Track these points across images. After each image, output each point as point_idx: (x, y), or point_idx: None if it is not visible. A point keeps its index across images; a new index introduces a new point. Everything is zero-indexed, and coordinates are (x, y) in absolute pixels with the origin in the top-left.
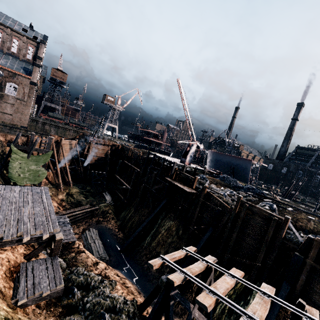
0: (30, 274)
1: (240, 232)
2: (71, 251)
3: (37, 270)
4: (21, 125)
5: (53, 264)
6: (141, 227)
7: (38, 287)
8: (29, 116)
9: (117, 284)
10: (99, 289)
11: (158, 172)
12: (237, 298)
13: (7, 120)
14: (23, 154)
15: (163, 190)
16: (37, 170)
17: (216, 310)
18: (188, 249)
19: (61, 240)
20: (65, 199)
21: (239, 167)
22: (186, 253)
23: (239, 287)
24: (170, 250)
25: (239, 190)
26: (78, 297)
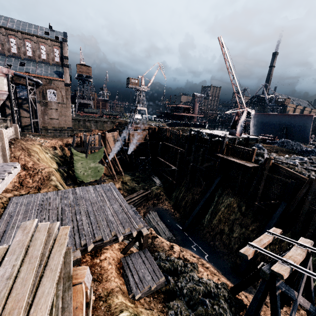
0: (132, 269)
1: None
2: None
3: (136, 264)
4: (67, 127)
5: (146, 257)
6: (199, 207)
7: (144, 281)
8: (71, 117)
9: (198, 266)
10: (187, 274)
11: (205, 149)
12: None
13: (56, 125)
14: (82, 155)
15: (214, 167)
16: (96, 166)
17: None
18: (273, 231)
19: (147, 235)
20: (121, 187)
21: (294, 126)
22: (273, 236)
23: None
24: (234, 227)
25: (309, 155)
26: (172, 283)
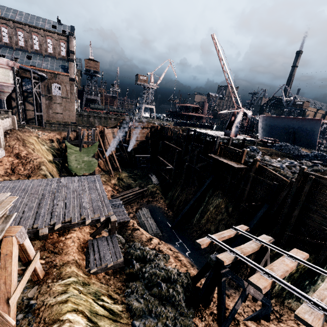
0: (96, 249)
1: (303, 209)
2: (127, 228)
3: (101, 246)
4: (71, 122)
5: (112, 241)
6: (189, 206)
7: (103, 259)
8: (75, 112)
9: (170, 257)
10: (154, 261)
11: (201, 149)
12: (301, 277)
13: (60, 119)
14: (76, 148)
15: (208, 167)
16: (89, 160)
17: (275, 287)
18: (239, 228)
19: (115, 222)
20: (117, 183)
21: (302, 130)
22: (237, 232)
23: (303, 266)
24: (220, 227)
25: (302, 159)
26: (137, 268)
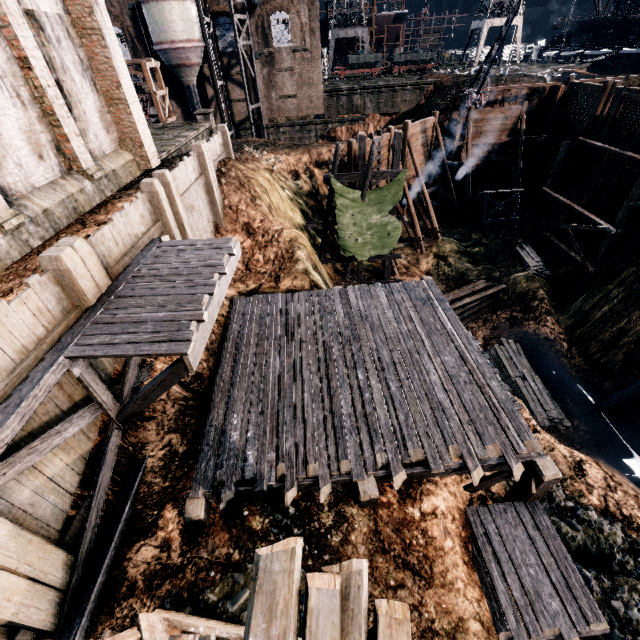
0: (501, 553)
1: None
2: None
3: (511, 544)
4: (315, 114)
5: (540, 530)
6: None
7: (540, 607)
8: (322, 85)
9: None
10: None
11: None
12: None
13: (292, 112)
14: (353, 194)
15: None
16: (383, 223)
17: None
18: None
19: (554, 480)
20: (432, 271)
21: None
22: None
23: None
24: None
25: None
26: (596, 594)
